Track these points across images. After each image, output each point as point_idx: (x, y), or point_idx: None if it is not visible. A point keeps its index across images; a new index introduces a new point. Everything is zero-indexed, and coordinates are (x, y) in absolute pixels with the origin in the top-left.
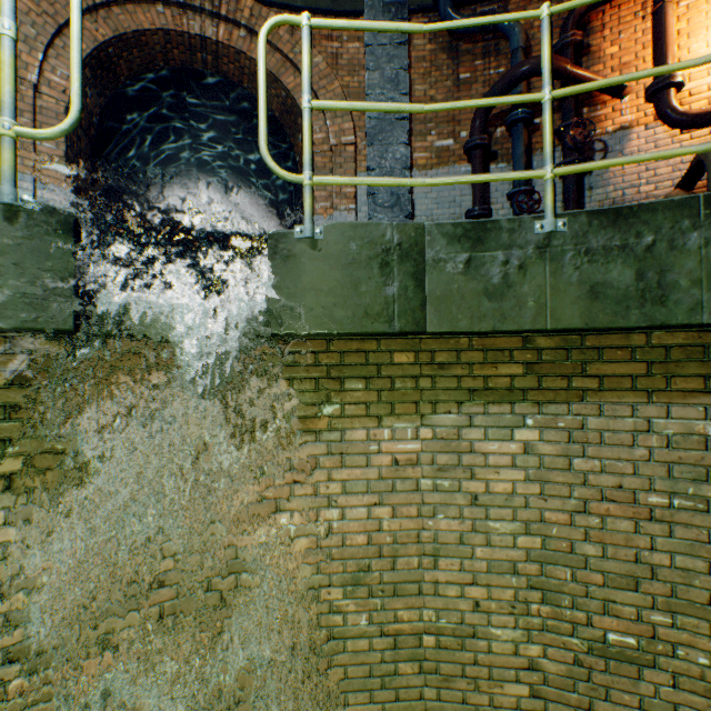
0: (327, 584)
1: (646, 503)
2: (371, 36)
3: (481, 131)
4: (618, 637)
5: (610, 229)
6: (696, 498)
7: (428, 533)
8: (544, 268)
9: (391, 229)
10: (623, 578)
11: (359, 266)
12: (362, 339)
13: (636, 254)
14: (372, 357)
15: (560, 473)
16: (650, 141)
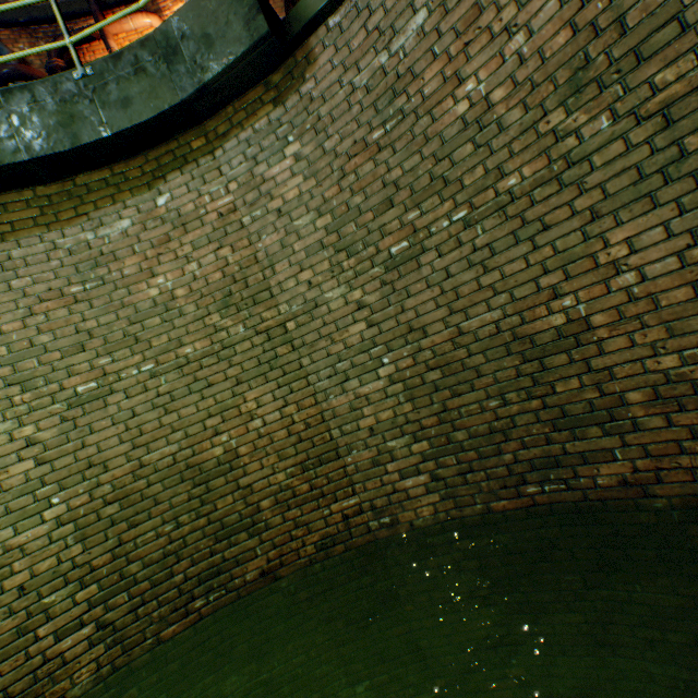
0: None
1: (72, 294)
2: None
3: None
4: (86, 387)
5: None
6: (98, 279)
7: None
8: None
9: None
10: (75, 347)
11: None
12: None
13: None
14: None
15: (6, 295)
16: None
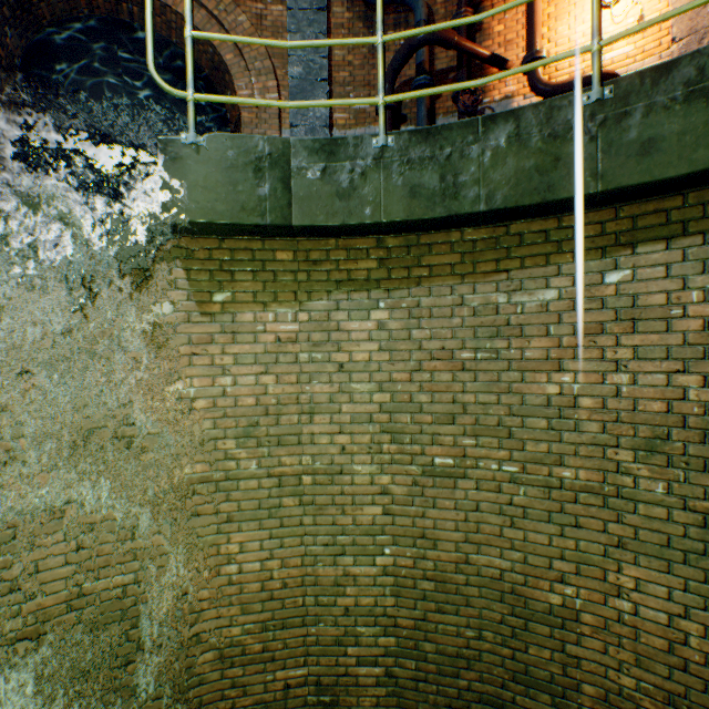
0: (223, 437)
1: (460, 359)
2: None
3: (390, 94)
4: (442, 460)
5: (424, 144)
6: (491, 350)
7: (306, 396)
8: (380, 175)
9: (263, 142)
10: (445, 416)
11: (237, 170)
12: (250, 239)
13: (440, 163)
14: (258, 254)
15: (403, 343)
16: None
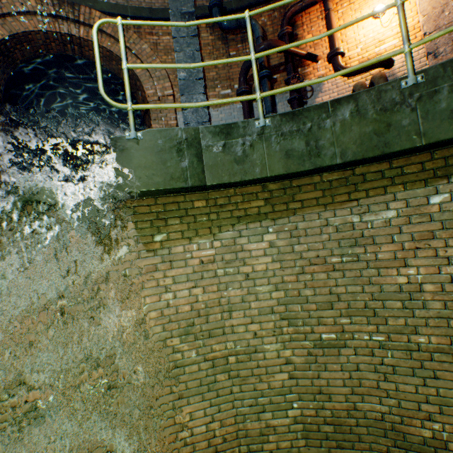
0: (170, 337)
1: (331, 262)
2: (176, 32)
3: (244, 84)
4: (327, 335)
5: (291, 122)
6: (352, 255)
7: (224, 299)
8: (263, 145)
9: (181, 131)
10: (325, 303)
11: (165, 152)
12: (175, 195)
13: (304, 133)
14: (182, 205)
15: (289, 255)
16: (334, 84)
